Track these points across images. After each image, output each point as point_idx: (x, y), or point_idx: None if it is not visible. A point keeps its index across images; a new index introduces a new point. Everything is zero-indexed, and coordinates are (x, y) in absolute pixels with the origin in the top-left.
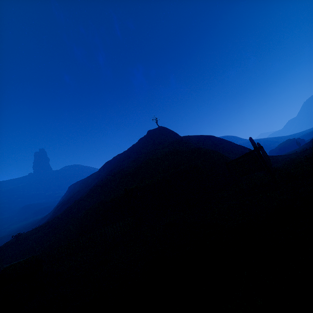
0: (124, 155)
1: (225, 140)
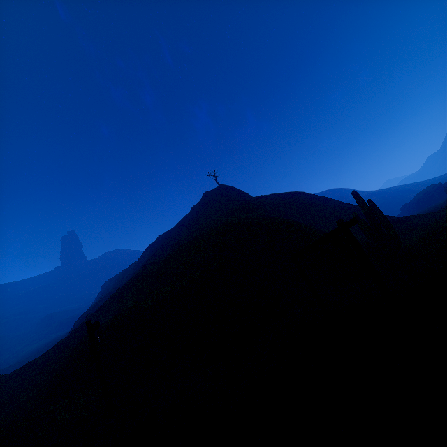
0: (170, 234)
1: (323, 197)
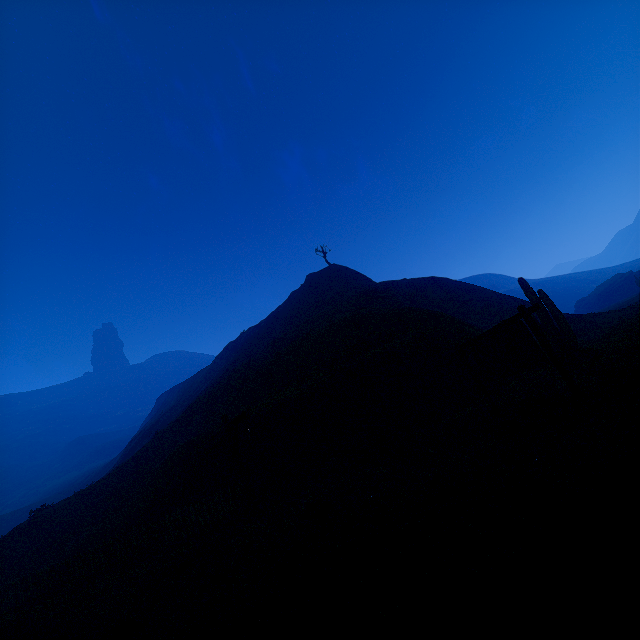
0: (261, 330)
1: (473, 285)
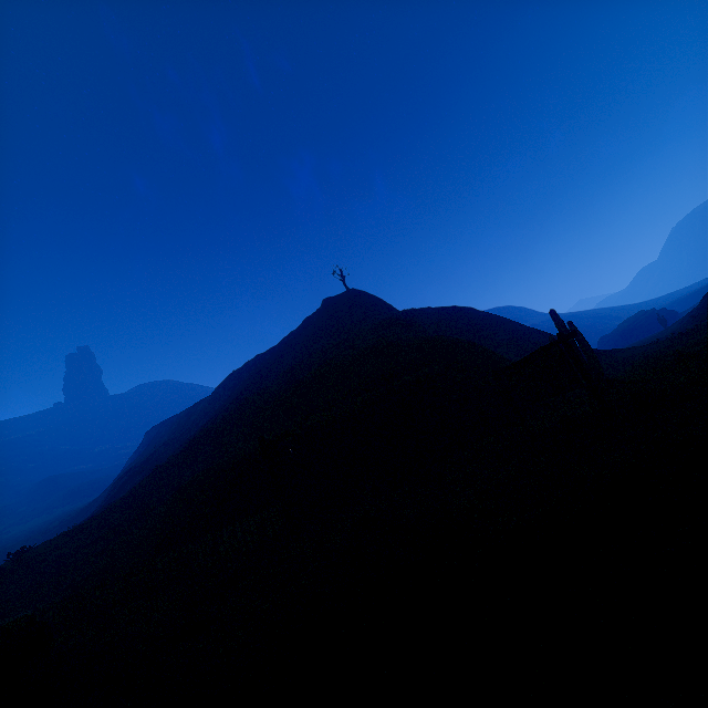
0: (271, 357)
1: (499, 316)
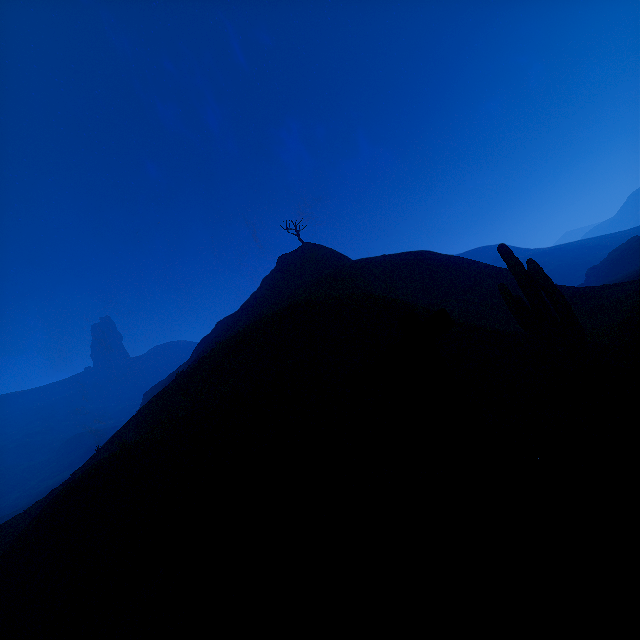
0: (229, 321)
1: (462, 258)
